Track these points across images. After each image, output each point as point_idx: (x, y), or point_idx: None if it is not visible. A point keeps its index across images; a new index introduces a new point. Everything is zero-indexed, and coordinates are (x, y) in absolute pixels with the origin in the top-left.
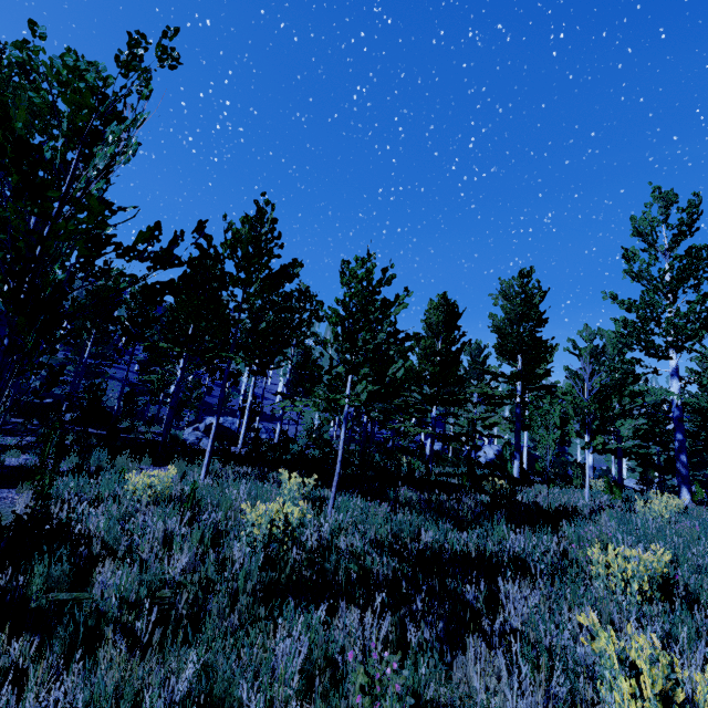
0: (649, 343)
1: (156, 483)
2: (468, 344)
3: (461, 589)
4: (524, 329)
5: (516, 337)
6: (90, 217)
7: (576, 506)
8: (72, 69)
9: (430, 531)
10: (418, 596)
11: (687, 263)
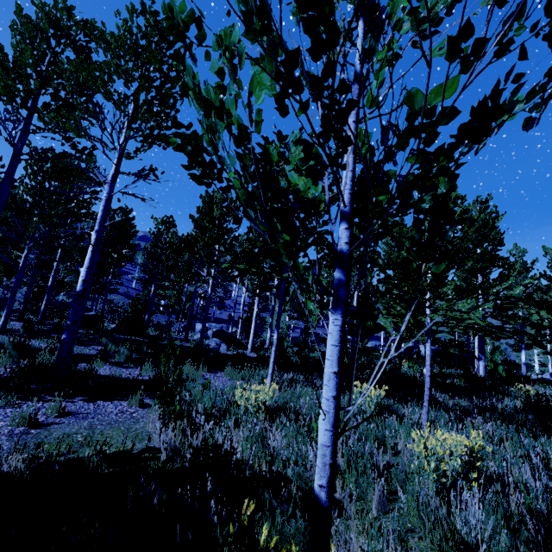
0: None
1: (266, 400)
2: None
3: None
4: (487, 248)
5: None
6: None
7: None
8: None
9: None
10: None
11: None
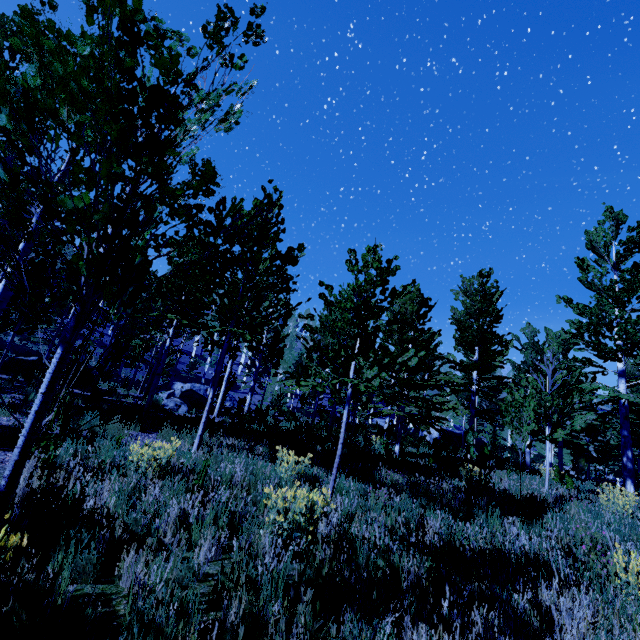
0: (602, 345)
1: (162, 456)
2: (438, 334)
3: (509, 598)
4: (483, 323)
5: (476, 331)
6: (200, 182)
7: (545, 495)
8: (161, 33)
9: (437, 522)
10: (460, 602)
11: (637, 277)
